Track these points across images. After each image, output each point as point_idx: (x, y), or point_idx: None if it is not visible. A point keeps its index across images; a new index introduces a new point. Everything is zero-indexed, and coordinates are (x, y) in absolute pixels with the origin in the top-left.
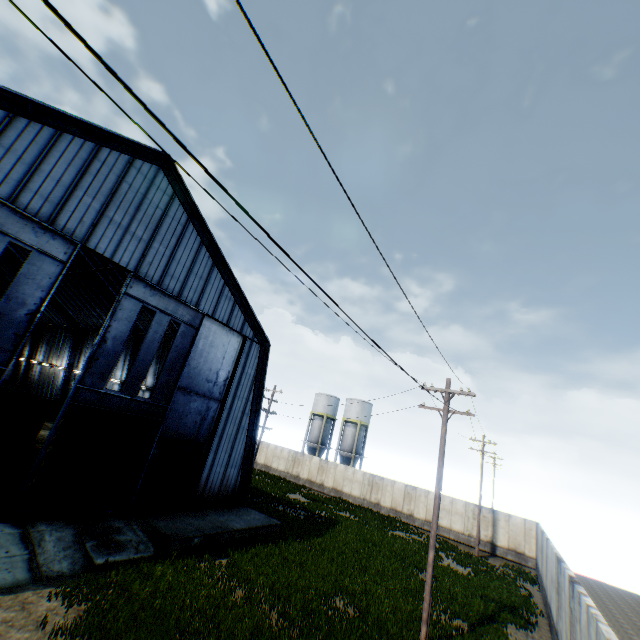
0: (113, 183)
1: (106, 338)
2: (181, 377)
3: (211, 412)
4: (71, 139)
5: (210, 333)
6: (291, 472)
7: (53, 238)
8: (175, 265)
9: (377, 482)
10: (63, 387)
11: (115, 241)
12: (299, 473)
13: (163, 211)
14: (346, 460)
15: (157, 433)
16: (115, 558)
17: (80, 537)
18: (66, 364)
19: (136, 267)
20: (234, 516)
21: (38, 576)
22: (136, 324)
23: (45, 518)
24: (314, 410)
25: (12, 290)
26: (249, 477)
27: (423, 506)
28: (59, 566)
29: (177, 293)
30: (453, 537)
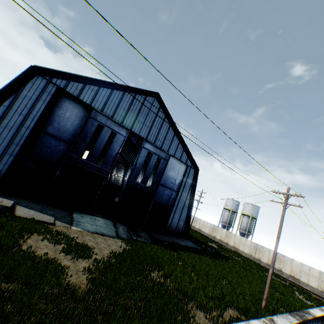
0: (139, 107)
1: (136, 163)
2: (161, 180)
3: (172, 196)
4: (127, 94)
5: (173, 163)
6: (211, 234)
7: (122, 128)
8: (160, 135)
9: (259, 248)
10: (121, 184)
11: (140, 128)
12: (215, 235)
13: (156, 115)
14: (242, 234)
15: (152, 200)
16: (138, 239)
17: (128, 230)
18: (122, 175)
19: (146, 137)
20: (181, 240)
21: (118, 236)
22: (146, 160)
23: (119, 222)
24: (225, 206)
25: (111, 146)
26: (188, 227)
27: (288, 267)
28: (123, 236)
29: (160, 146)
30: (309, 289)
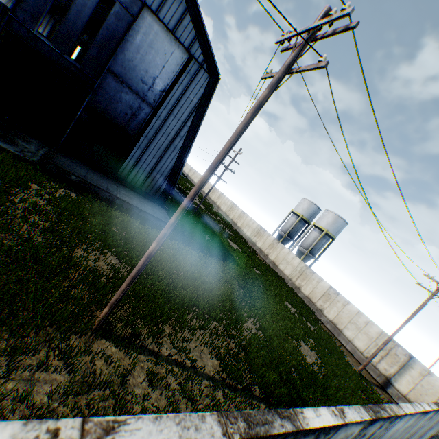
0: None
1: None
2: (114, 63)
3: (143, 114)
4: None
5: (151, 32)
6: (252, 239)
7: None
8: None
9: (307, 273)
10: None
11: None
12: (256, 242)
13: None
14: (300, 254)
15: (86, 101)
16: None
17: None
18: None
19: None
20: (138, 200)
21: None
22: None
23: None
24: (294, 209)
25: None
26: (172, 189)
27: (335, 310)
28: None
29: None
30: (348, 348)
